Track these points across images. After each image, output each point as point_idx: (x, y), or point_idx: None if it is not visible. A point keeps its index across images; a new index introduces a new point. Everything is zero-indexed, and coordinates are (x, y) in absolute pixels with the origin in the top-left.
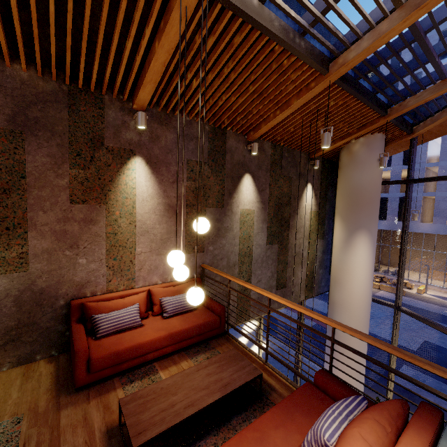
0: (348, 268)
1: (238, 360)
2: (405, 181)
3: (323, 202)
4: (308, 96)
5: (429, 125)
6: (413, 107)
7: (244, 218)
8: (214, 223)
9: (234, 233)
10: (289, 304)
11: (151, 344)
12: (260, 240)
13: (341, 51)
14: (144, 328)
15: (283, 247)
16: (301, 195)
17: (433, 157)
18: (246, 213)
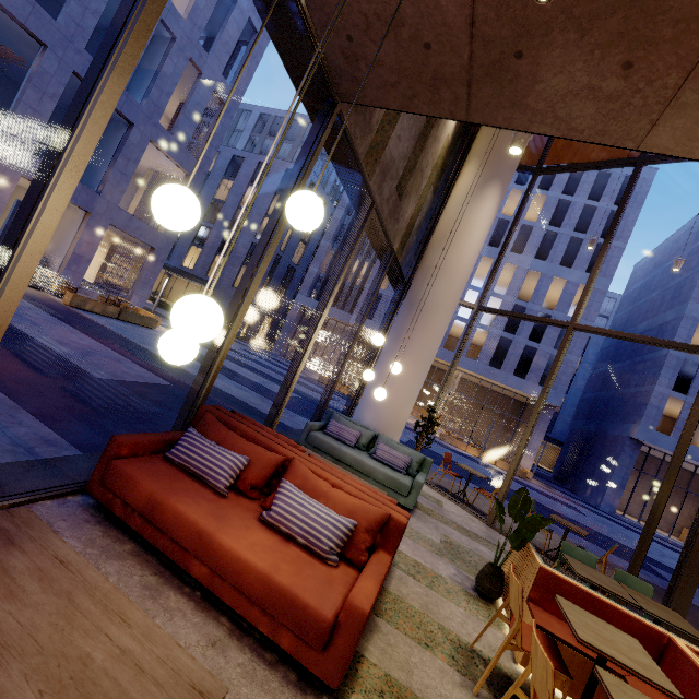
0: (468, 222)
1: None
2: (534, 169)
3: (453, 145)
4: None
5: None
6: None
7: None
8: None
9: None
10: None
11: None
12: None
13: None
14: None
15: (424, 135)
16: None
17: None
18: None
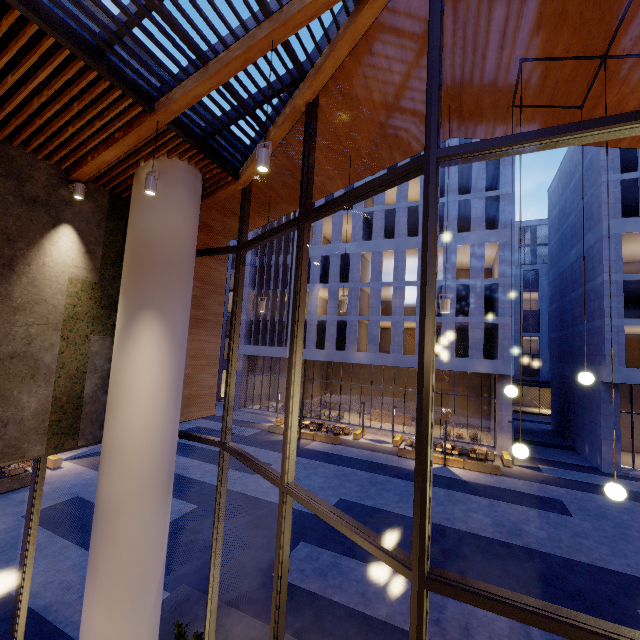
0: (123, 379)
1: None
2: (236, 248)
3: (114, 270)
4: None
5: (250, 166)
6: (183, 104)
7: None
8: None
9: None
10: None
11: None
12: None
13: None
14: None
15: None
16: (37, 241)
17: (368, 278)
18: None
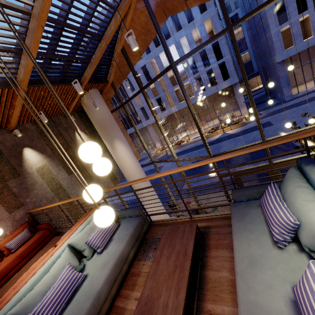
0: (121, 160)
1: (56, 239)
2: (121, 106)
3: (93, 134)
4: (20, 98)
5: (110, 77)
6: (89, 76)
7: (41, 172)
8: (20, 187)
9: (40, 183)
10: (62, 202)
11: (7, 268)
12: (62, 176)
13: (16, 74)
14: (0, 265)
15: (82, 170)
16: (75, 138)
17: (158, 71)
18: (41, 168)
